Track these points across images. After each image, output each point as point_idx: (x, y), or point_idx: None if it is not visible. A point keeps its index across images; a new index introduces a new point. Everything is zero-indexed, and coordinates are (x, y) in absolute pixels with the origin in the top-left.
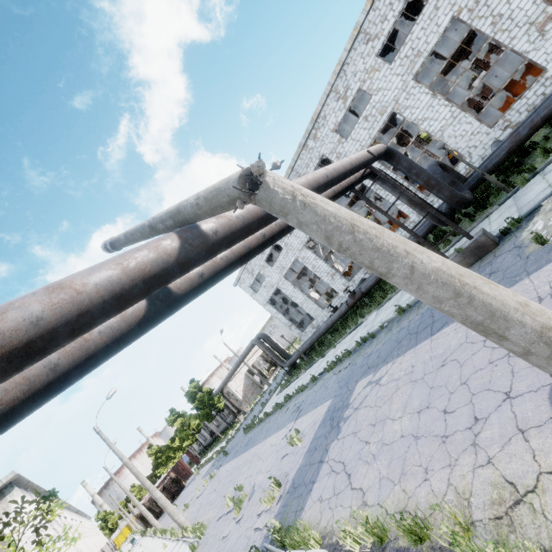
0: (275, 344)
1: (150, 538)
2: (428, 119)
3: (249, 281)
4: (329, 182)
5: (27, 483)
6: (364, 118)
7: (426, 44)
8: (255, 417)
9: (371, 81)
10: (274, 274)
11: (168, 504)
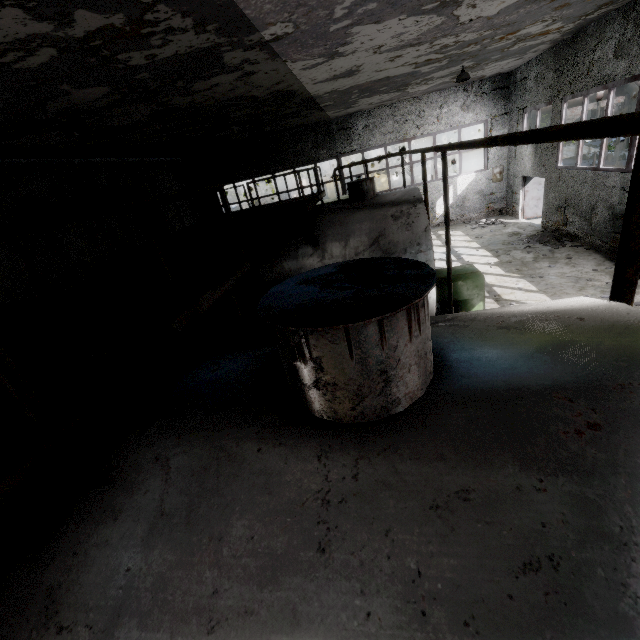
0: None
1: None
2: None
3: None
4: None
5: None
6: None
7: None
8: None
9: None
10: None
11: None
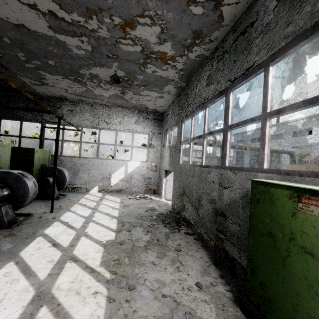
0: None
1: None
2: None
3: (239, 139)
4: (252, 149)
5: None
6: None
7: None
8: None
9: None
10: None
11: None
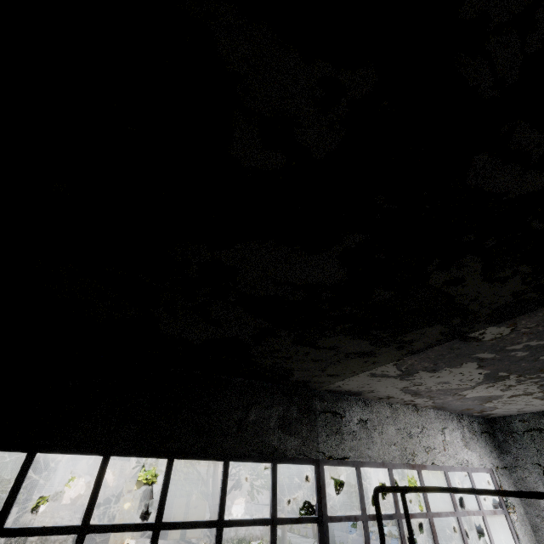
0: None
1: None
2: None
3: None
4: None
5: None
6: None
7: None
8: None
9: None
10: None
11: None
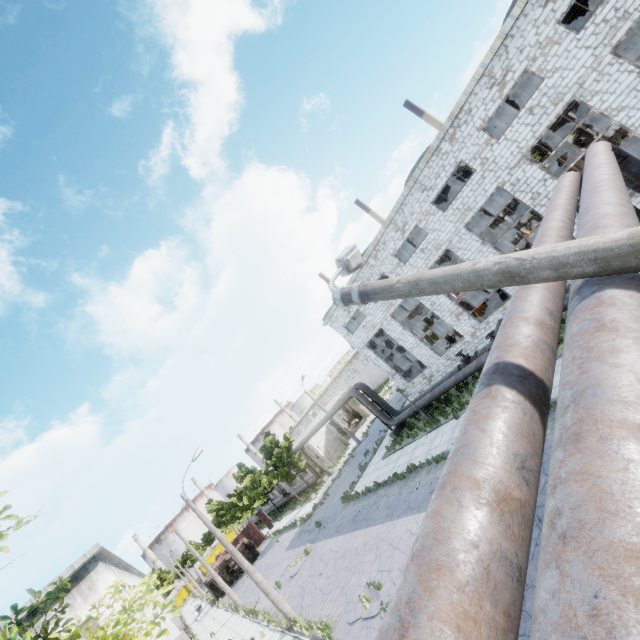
0: (378, 397)
1: (226, 613)
2: (627, 108)
3: (344, 320)
4: None
5: (107, 554)
6: (528, 110)
7: (639, 1)
8: (354, 484)
9: (544, 59)
10: (378, 312)
11: (271, 589)
